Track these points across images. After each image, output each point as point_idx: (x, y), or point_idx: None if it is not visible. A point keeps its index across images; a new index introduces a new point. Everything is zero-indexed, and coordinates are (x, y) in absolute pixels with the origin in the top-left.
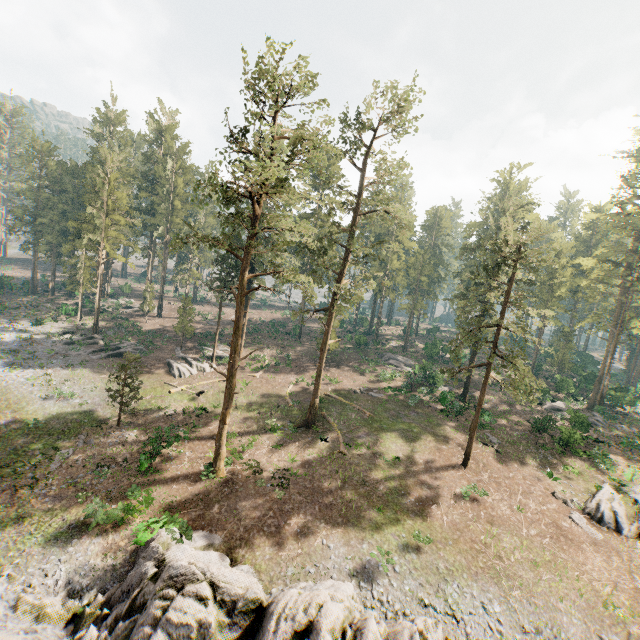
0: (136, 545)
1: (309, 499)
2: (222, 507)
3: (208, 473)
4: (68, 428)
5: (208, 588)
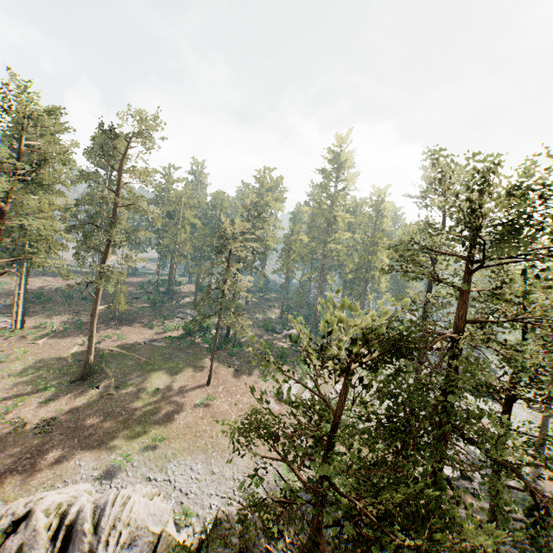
0: None
1: (70, 436)
2: None
3: None
4: None
5: None
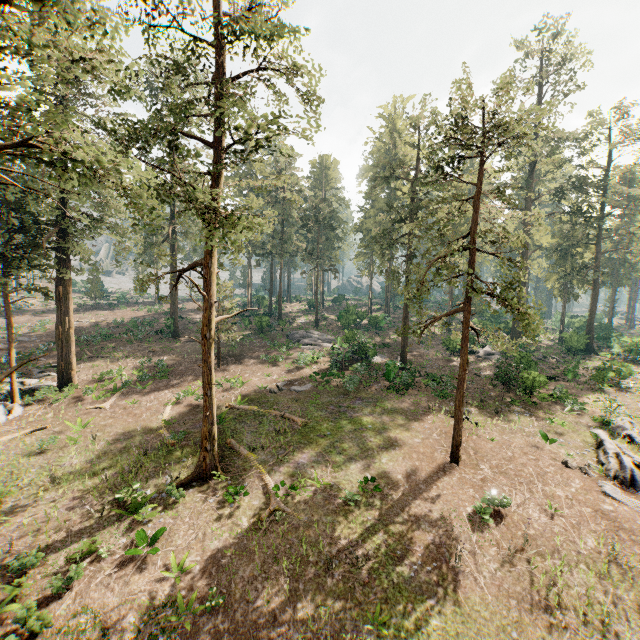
0: None
1: None
2: None
3: None
4: None
5: None
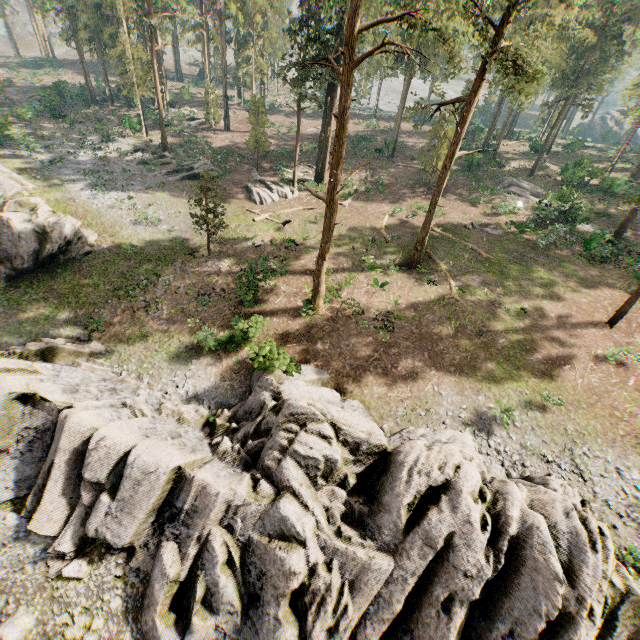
0: (248, 370)
1: (417, 345)
2: (325, 344)
3: (306, 310)
4: (163, 255)
5: (329, 428)
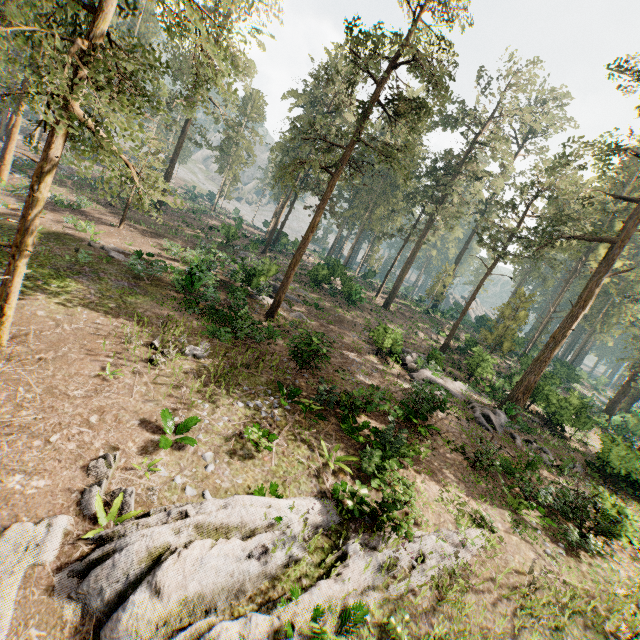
0: None
1: None
2: None
3: None
4: None
5: None
